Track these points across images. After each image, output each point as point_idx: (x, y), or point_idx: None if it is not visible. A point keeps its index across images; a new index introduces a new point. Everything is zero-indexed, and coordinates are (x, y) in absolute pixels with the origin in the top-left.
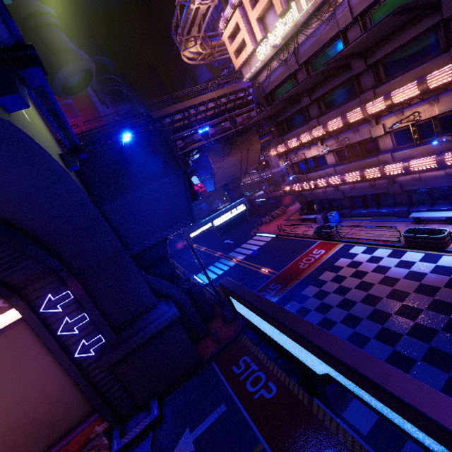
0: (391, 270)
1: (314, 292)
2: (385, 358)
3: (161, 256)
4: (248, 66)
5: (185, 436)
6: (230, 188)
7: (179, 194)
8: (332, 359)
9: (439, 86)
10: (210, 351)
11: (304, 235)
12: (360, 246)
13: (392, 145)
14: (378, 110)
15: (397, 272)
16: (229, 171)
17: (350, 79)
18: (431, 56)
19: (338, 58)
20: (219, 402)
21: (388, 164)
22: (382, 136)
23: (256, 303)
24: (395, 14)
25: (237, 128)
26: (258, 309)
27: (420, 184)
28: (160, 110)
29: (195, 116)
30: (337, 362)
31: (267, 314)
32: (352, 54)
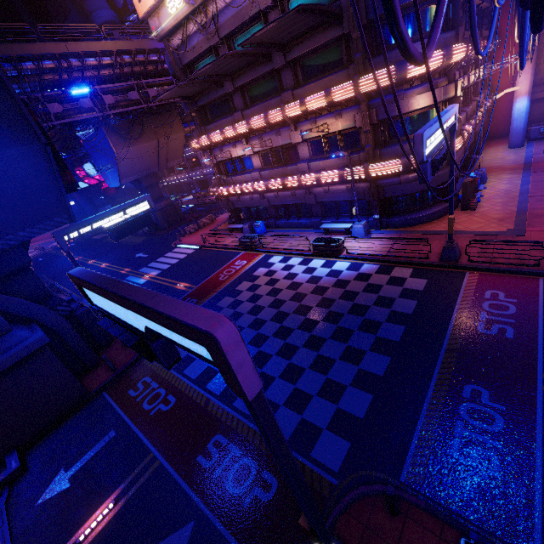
0: (298, 276)
1: (229, 303)
2: (278, 350)
3: (18, 268)
4: (158, 19)
5: (58, 477)
6: (144, 185)
7: (42, 178)
8: (134, 303)
9: (341, 101)
10: (102, 381)
11: (229, 246)
12: (279, 255)
13: (309, 155)
14: (295, 114)
15: (302, 278)
16: (142, 163)
17: (273, 73)
18: (337, 69)
19: (254, 43)
20: (108, 430)
21: (305, 173)
22: (301, 144)
23: (96, 281)
24: (299, 11)
25: (150, 103)
26: (95, 286)
27: (329, 197)
28: (12, 45)
29: (80, 71)
30: (136, 305)
31: (100, 287)
32: (269, 42)
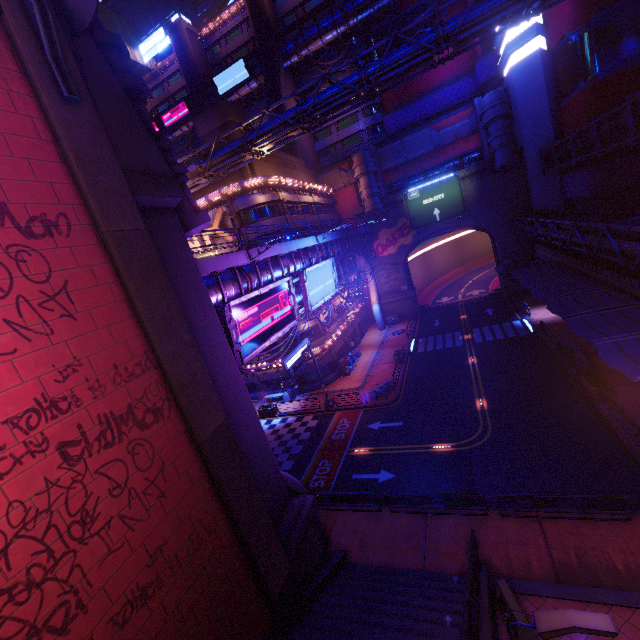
0: None
1: None
2: None
3: None
4: None
5: None
6: None
7: None
8: None
9: None
10: None
11: None
12: None
13: None
14: None
15: None
16: None
17: None
18: None
19: None
20: None
21: (249, 364)
22: None
23: None
24: None
25: None
26: None
27: (267, 377)
28: None
29: None
30: None
31: None
32: None
